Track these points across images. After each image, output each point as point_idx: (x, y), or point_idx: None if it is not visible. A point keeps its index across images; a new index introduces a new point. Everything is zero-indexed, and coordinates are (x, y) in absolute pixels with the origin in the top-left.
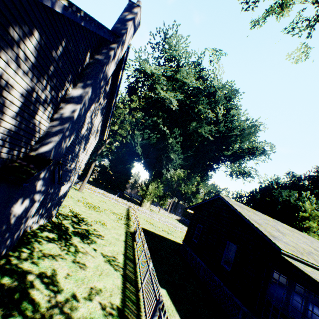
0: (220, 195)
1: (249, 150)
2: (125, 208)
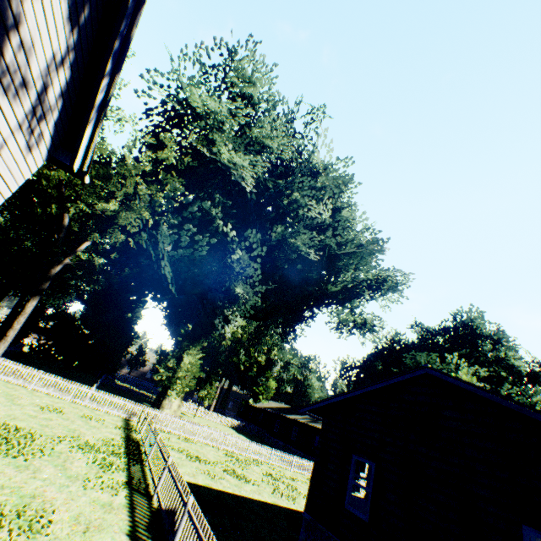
0: (429, 367)
1: (371, 283)
2: (119, 418)
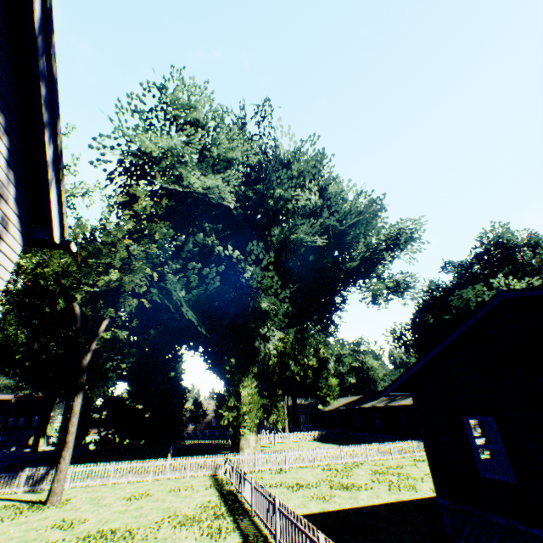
0: (505, 290)
1: (386, 243)
2: (205, 477)
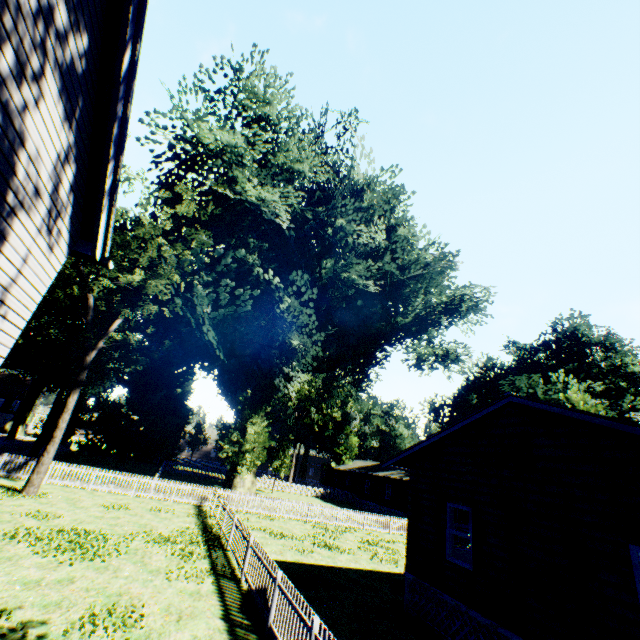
0: (512, 395)
1: (446, 306)
2: (189, 506)
